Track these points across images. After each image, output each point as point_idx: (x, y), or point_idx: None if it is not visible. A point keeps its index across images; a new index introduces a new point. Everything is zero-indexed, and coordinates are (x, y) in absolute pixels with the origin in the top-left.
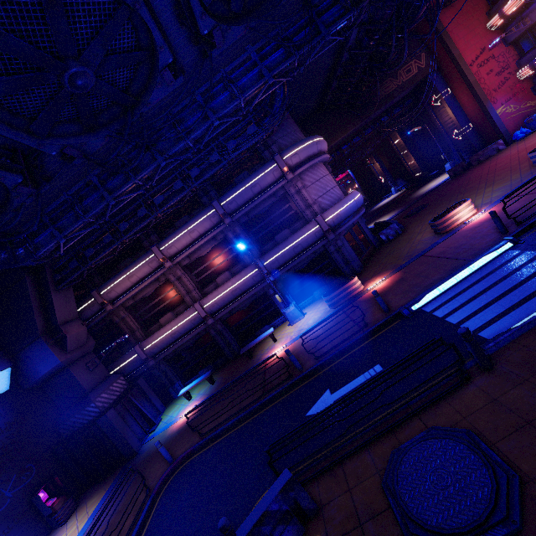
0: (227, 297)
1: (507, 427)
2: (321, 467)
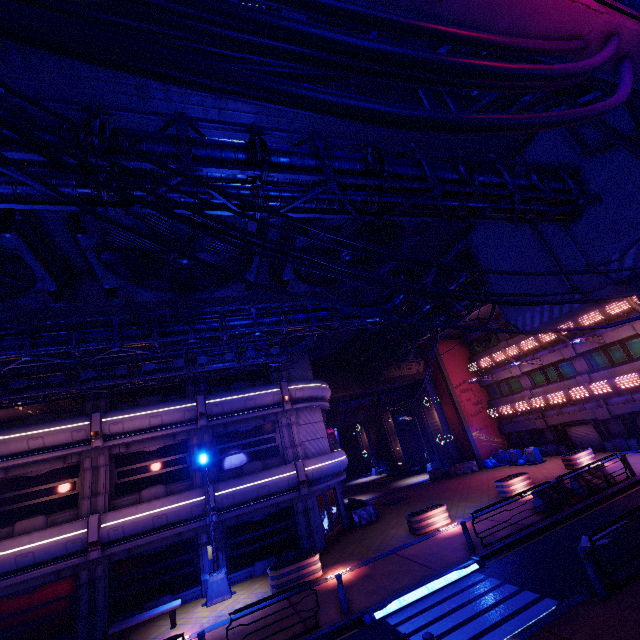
0: (143, 523)
1: None
2: None
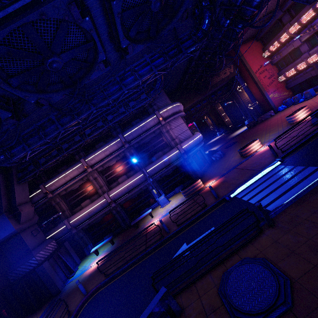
0: (124, 190)
1: (282, 255)
2: (182, 286)
